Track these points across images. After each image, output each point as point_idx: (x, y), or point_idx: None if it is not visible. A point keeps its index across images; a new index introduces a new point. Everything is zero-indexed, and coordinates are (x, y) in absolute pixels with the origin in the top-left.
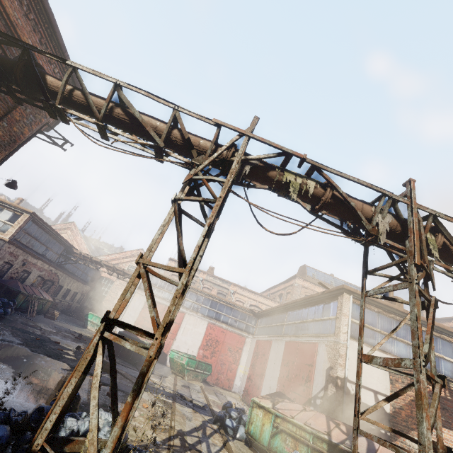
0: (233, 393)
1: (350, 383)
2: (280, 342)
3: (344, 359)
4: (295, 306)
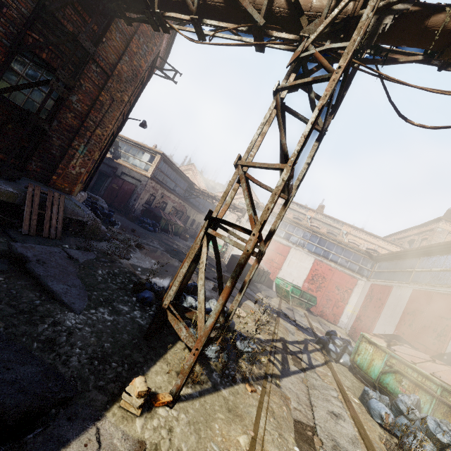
0: (338, 328)
1: None
2: (405, 290)
3: None
4: (435, 251)
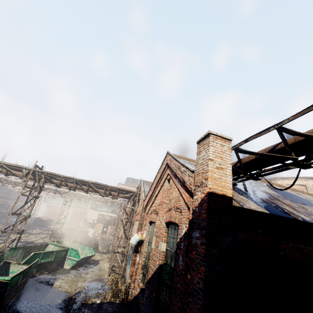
0: None
1: (87, 219)
2: None
3: (87, 214)
4: None
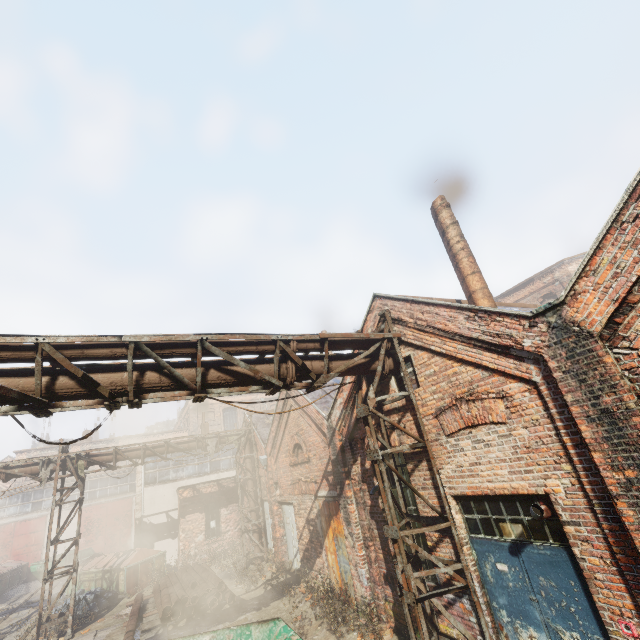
0: None
1: (146, 517)
2: None
3: (141, 504)
4: None
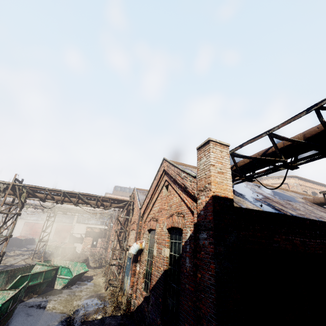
0: None
1: (74, 233)
2: None
3: (73, 229)
4: None
